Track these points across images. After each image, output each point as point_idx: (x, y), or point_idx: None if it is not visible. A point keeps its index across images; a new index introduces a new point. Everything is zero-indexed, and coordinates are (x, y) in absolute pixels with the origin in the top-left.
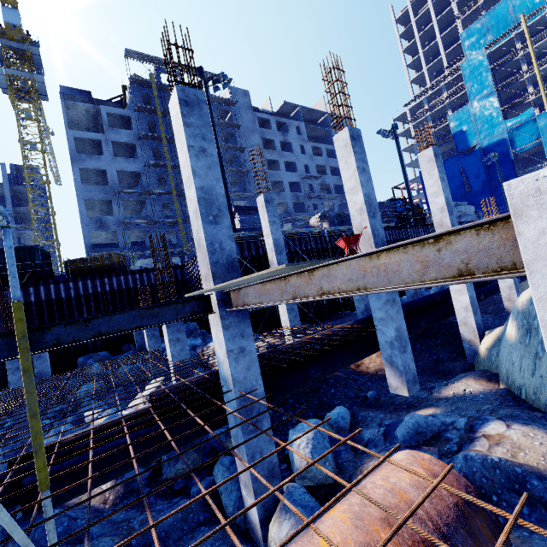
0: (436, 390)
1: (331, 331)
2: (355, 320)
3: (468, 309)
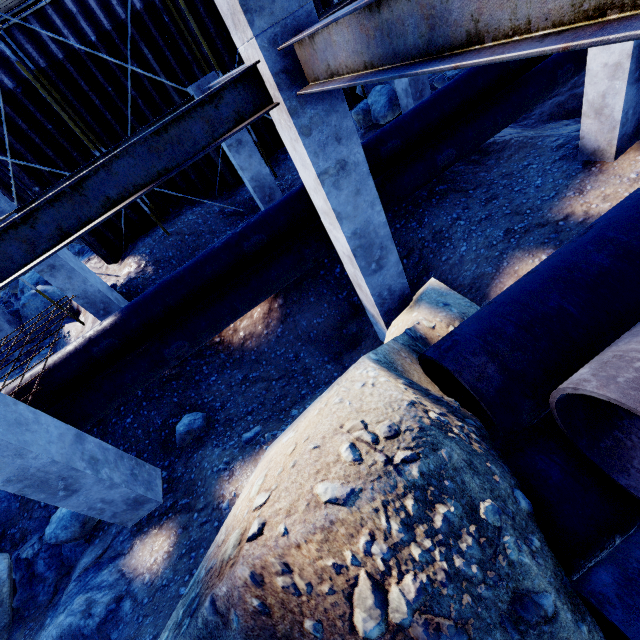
0: (240, 457)
1: (52, 363)
2: (120, 311)
3: (354, 265)
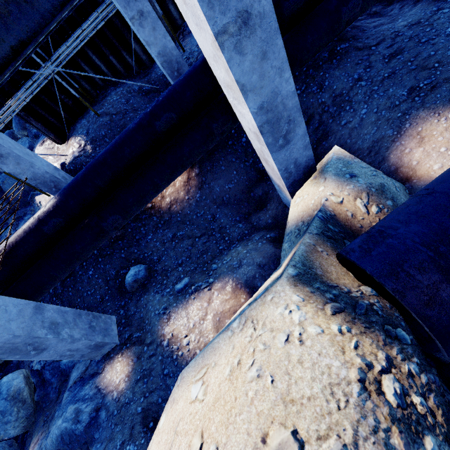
0: (174, 304)
1: (14, 241)
2: (58, 194)
3: (261, 141)
